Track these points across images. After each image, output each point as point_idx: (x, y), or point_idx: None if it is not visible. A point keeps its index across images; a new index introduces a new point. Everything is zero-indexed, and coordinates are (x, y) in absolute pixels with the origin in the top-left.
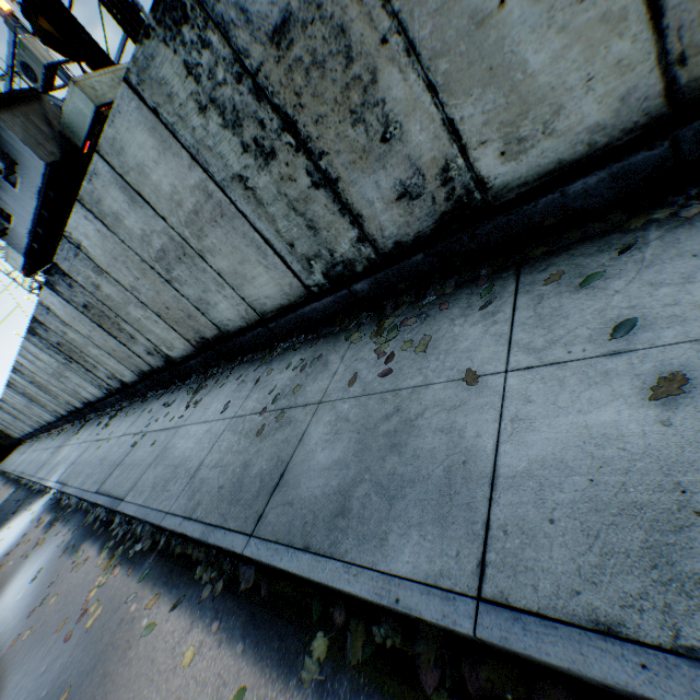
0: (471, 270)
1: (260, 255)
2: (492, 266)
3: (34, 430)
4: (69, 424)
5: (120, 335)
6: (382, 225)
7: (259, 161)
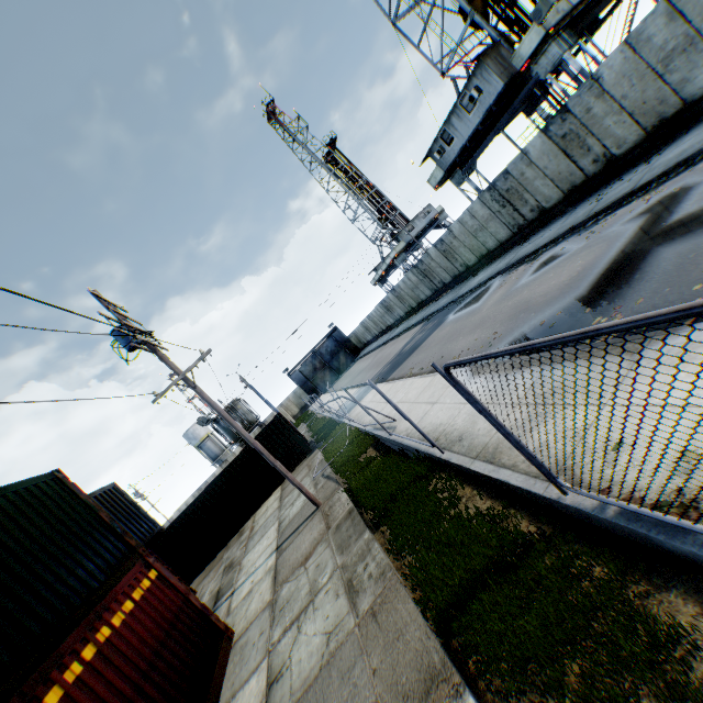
0: None
1: None
2: None
3: (393, 322)
4: (443, 293)
5: (576, 153)
6: None
7: None
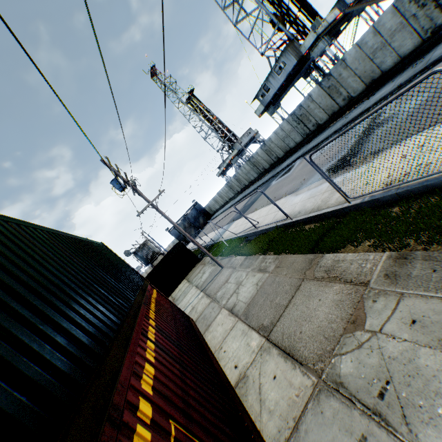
0: None
1: (410, 36)
2: None
3: (233, 195)
4: (265, 175)
5: (335, 96)
6: None
7: (420, 9)
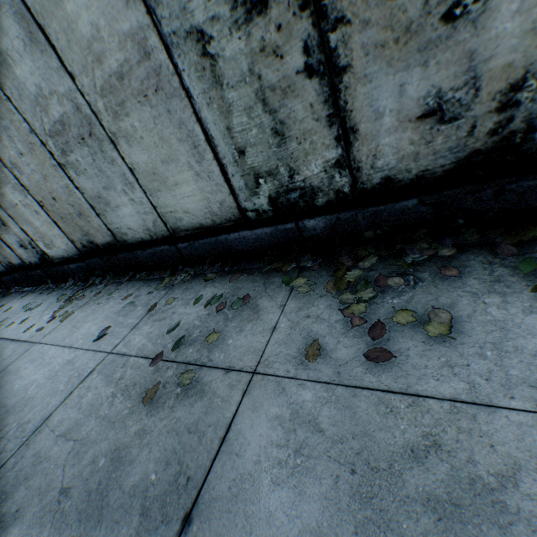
0: (478, 233)
1: (194, 156)
2: (514, 234)
3: None
4: None
5: None
6: (378, 151)
7: (238, 13)
